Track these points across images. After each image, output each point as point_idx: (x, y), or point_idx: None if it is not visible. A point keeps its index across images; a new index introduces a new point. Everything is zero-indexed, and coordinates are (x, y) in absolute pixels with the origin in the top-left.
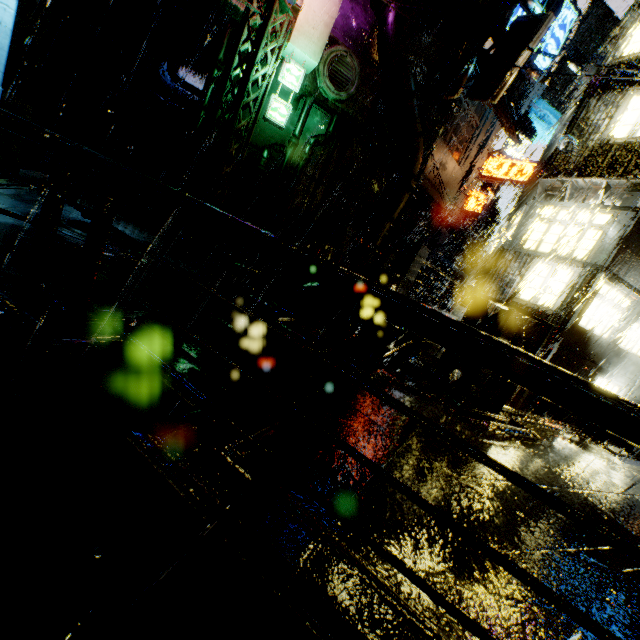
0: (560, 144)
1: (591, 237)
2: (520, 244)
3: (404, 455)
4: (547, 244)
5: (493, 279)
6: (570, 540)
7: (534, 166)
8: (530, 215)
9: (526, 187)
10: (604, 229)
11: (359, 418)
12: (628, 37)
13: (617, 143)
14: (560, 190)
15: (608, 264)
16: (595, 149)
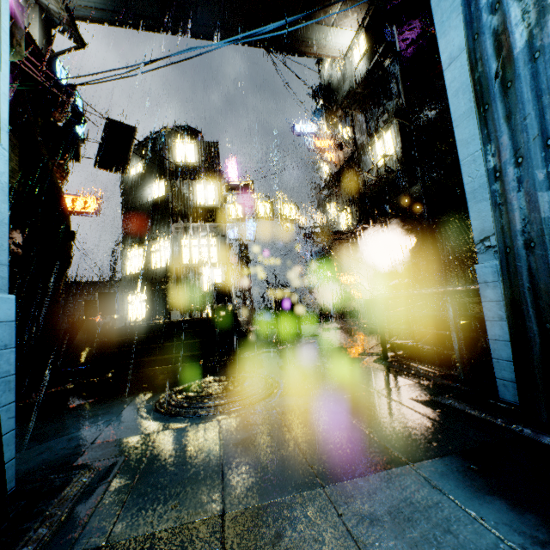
0: (174, 204)
1: (214, 251)
2: (181, 262)
3: (364, 337)
4: (196, 258)
5: (183, 287)
6: (366, 331)
7: (94, 200)
8: (177, 244)
9: (128, 222)
10: (217, 246)
11: (355, 340)
12: (174, 152)
13: (204, 207)
14: (183, 228)
15: (228, 261)
16: (195, 209)
